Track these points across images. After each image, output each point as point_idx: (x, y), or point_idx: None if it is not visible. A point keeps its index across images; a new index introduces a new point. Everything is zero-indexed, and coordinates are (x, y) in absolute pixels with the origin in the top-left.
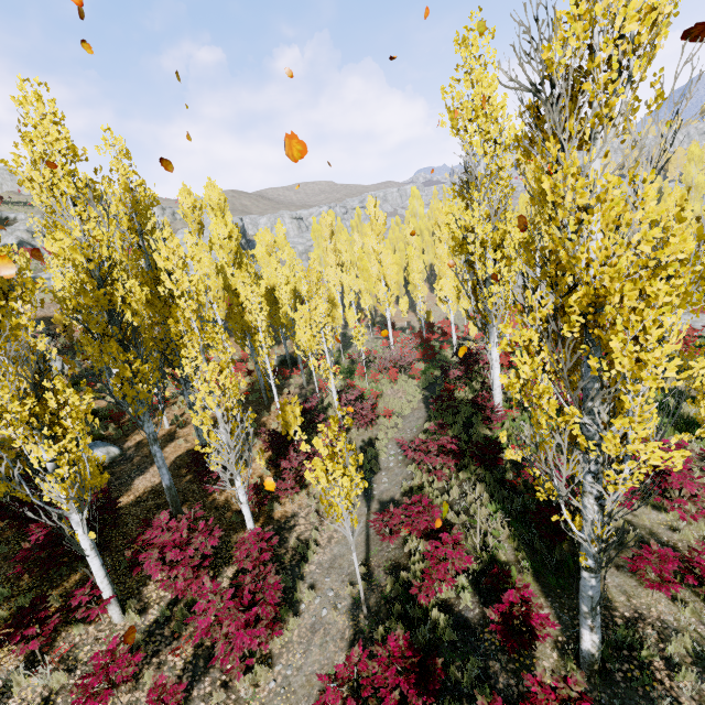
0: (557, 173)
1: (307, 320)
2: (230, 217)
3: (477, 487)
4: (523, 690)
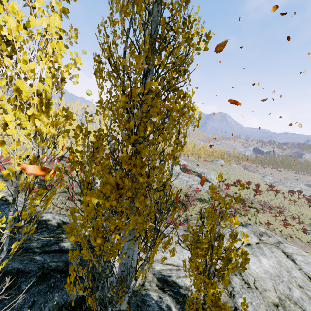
0: None
1: None
2: None
3: None
4: None
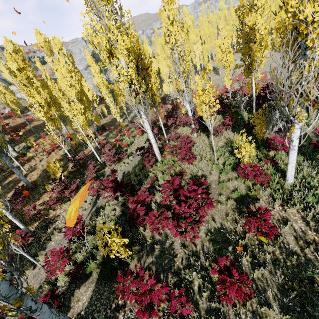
0: None
1: (79, 110)
2: (64, 50)
3: (116, 207)
4: None
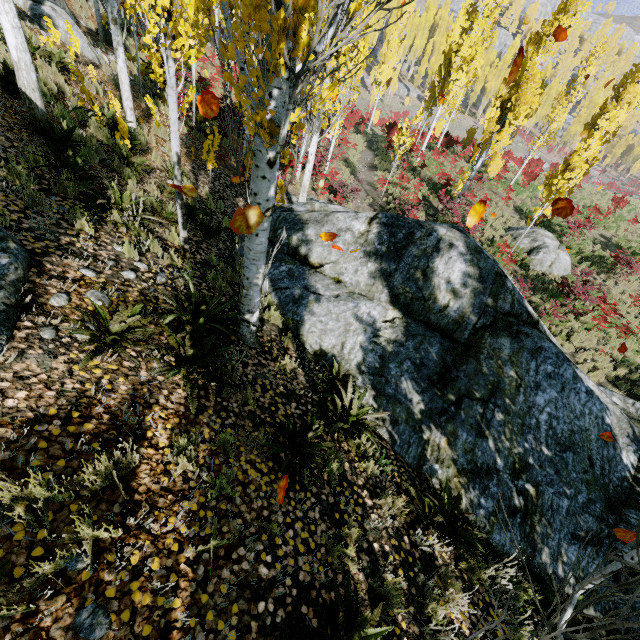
0: (532, 63)
1: None
2: None
3: (416, 178)
4: (437, 213)
